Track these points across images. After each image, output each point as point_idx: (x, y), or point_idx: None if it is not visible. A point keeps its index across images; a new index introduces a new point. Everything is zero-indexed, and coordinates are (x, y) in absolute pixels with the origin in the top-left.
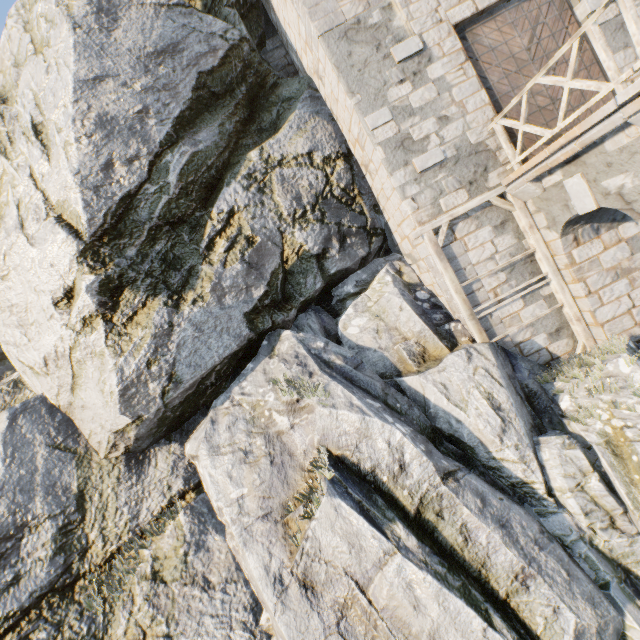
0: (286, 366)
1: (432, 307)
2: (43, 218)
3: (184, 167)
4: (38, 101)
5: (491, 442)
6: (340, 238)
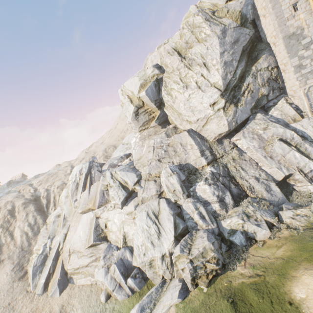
0: (261, 121)
1: (296, 109)
2: (209, 86)
3: (239, 73)
4: (202, 56)
5: (312, 136)
6: (272, 90)
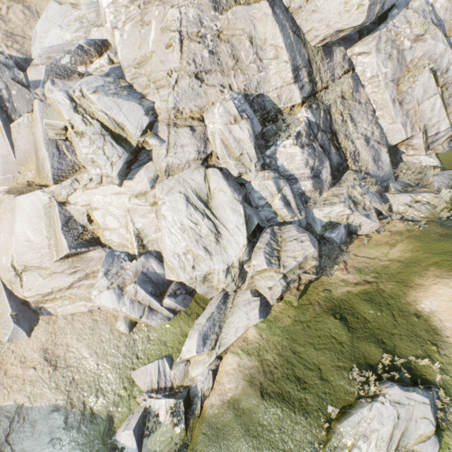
0: (418, 16)
1: None
2: None
3: None
4: None
5: None
6: None
